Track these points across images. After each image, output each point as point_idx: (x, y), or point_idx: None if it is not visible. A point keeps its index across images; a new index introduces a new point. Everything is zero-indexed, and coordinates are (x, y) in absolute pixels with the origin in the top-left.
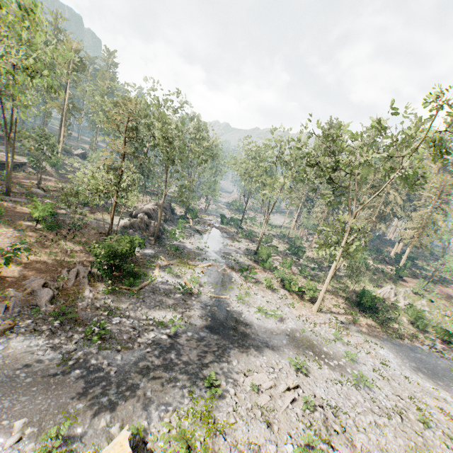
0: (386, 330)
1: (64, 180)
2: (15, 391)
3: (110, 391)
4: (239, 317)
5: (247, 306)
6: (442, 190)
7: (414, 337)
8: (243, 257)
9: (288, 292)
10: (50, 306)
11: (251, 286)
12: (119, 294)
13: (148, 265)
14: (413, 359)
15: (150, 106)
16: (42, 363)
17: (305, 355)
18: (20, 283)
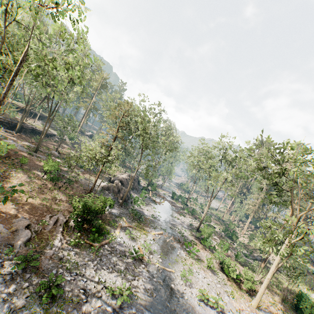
0: None
1: (74, 148)
2: None
3: None
4: (182, 298)
5: (190, 286)
6: None
7: None
8: (187, 231)
9: (226, 277)
10: (23, 248)
11: (193, 262)
12: (83, 247)
13: (112, 223)
14: None
15: (140, 111)
16: None
17: None
18: (10, 220)
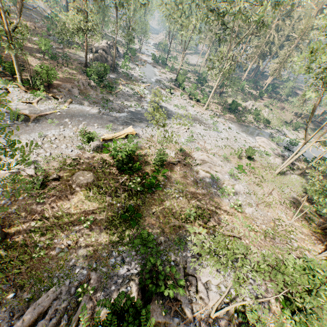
0: (238, 119)
1: (28, 19)
2: (88, 118)
3: (119, 122)
4: (166, 108)
5: (169, 104)
6: (305, 31)
7: (251, 123)
8: (167, 83)
9: (192, 101)
10: (80, 96)
11: (172, 97)
12: (107, 94)
13: (115, 82)
14: (245, 129)
15: None
16: (91, 113)
17: (194, 122)
18: (60, 86)
